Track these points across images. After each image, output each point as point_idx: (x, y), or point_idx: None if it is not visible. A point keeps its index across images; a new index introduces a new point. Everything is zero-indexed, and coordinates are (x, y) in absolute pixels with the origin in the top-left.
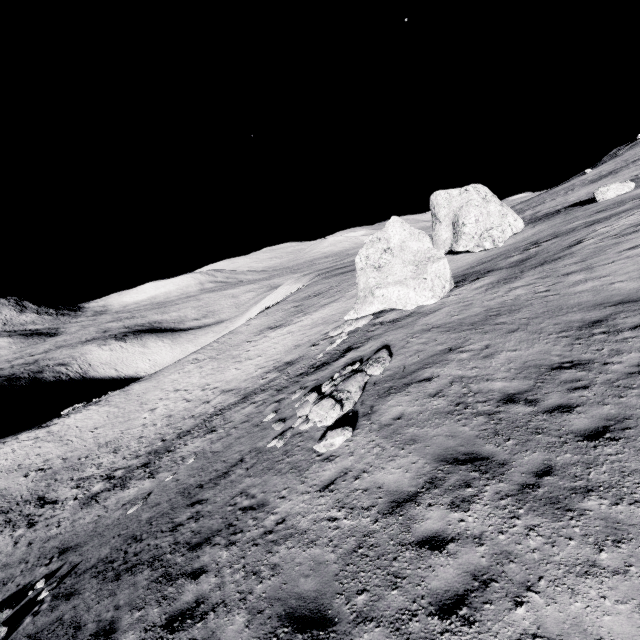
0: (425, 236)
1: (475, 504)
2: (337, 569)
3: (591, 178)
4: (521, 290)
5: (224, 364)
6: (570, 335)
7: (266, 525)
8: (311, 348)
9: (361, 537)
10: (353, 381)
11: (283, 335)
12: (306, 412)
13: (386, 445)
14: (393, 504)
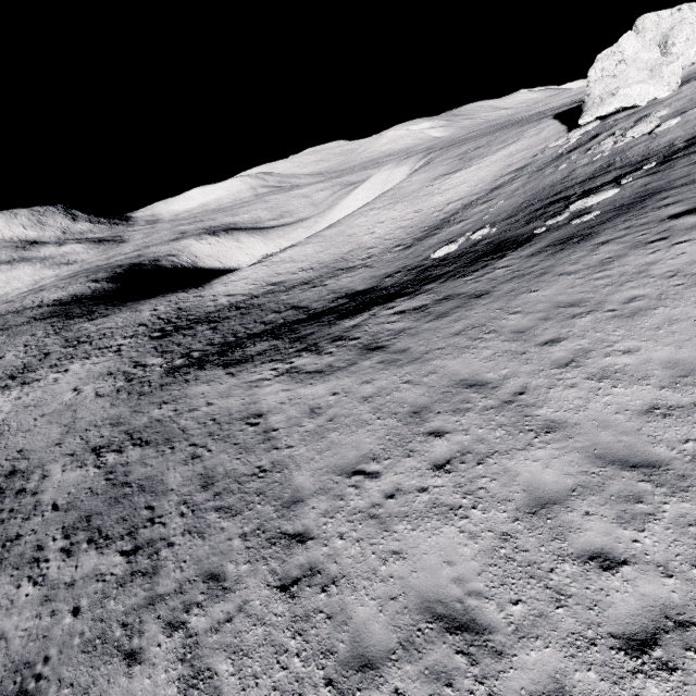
0: (656, 47)
1: None
2: None
3: None
4: None
5: (419, 200)
6: None
7: (652, 147)
8: (536, 157)
9: None
10: (650, 118)
11: (474, 171)
12: (610, 145)
13: None
14: None
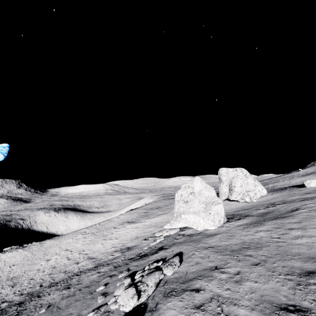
0: (212, 189)
1: None
2: None
3: (302, 173)
4: (263, 233)
5: (97, 239)
6: (293, 279)
7: None
8: (143, 241)
9: None
10: (152, 277)
11: (133, 228)
12: (119, 293)
13: None
14: None
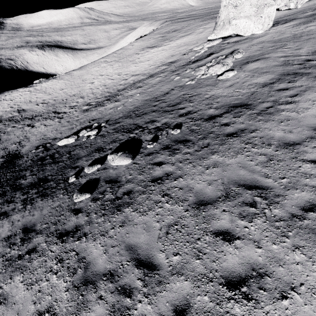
0: None
1: (298, 81)
2: (246, 98)
3: None
4: (313, 27)
5: (126, 64)
6: None
7: (205, 97)
8: (183, 56)
9: (252, 93)
10: (228, 59)
11: (159, 51)
12: (202, 73)
13: (255, 74)
14: (263, 85)
